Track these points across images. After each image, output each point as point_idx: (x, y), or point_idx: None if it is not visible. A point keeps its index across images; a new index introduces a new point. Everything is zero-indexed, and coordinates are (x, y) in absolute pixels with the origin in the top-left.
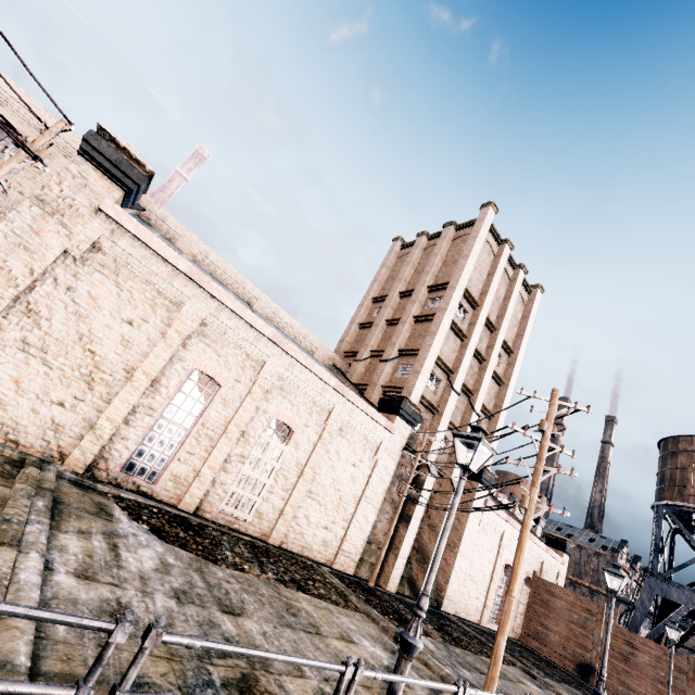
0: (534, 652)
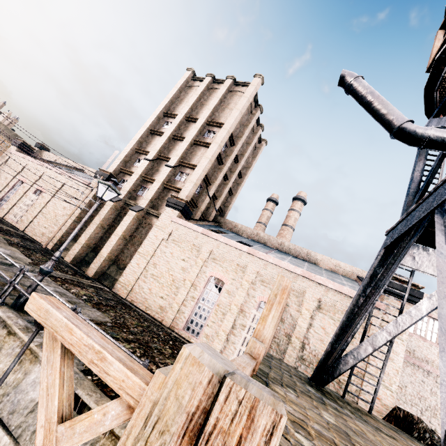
0: None
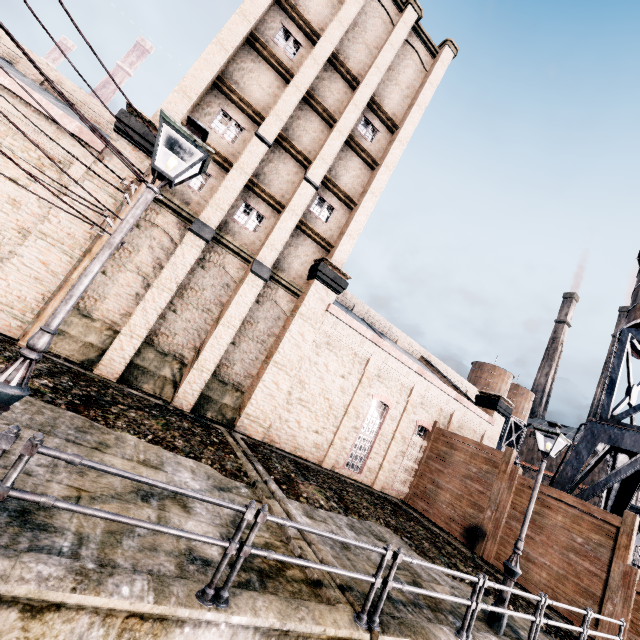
0: (408, 509)
